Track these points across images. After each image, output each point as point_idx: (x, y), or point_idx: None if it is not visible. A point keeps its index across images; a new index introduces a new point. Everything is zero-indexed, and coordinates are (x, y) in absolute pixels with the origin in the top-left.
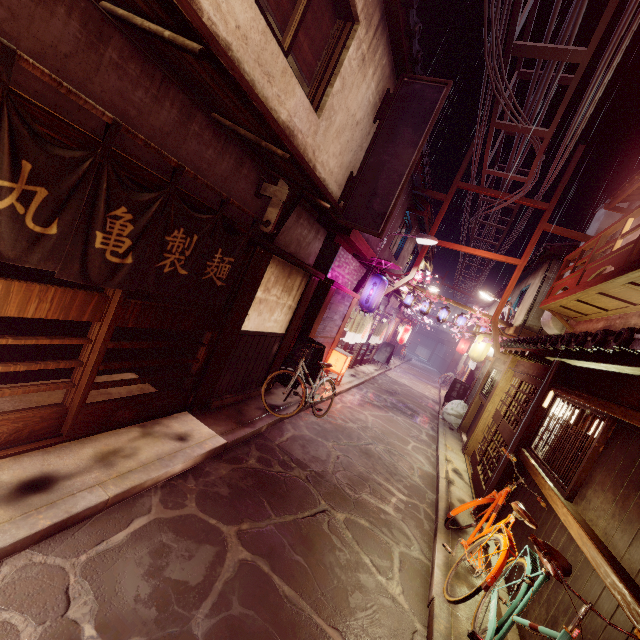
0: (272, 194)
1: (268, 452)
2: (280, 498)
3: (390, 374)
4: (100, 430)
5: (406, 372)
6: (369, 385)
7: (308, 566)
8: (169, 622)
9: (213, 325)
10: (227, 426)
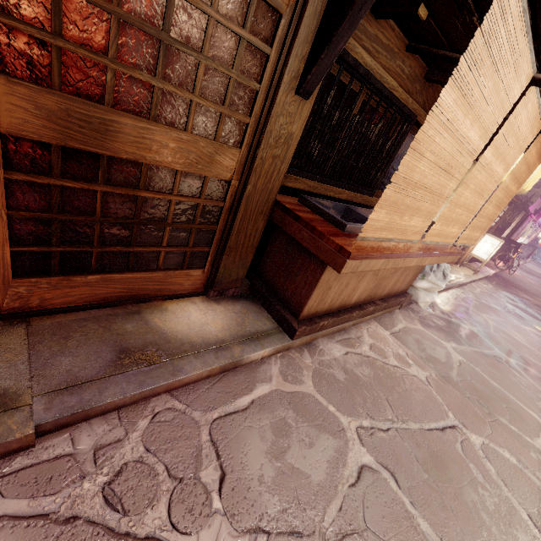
0: (535, 192)
1: (504, 279)
2: (519, 289)
3: (527, 266)
4: (470, 262)
5: (537, 267)
6: (519, 269)
7: (537, 302)
8: (516, 296)
9: (497, 235)
10: (490, 268)
